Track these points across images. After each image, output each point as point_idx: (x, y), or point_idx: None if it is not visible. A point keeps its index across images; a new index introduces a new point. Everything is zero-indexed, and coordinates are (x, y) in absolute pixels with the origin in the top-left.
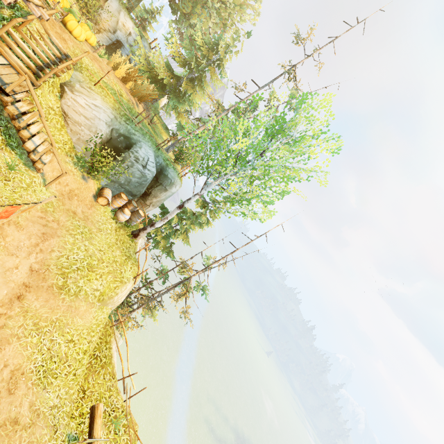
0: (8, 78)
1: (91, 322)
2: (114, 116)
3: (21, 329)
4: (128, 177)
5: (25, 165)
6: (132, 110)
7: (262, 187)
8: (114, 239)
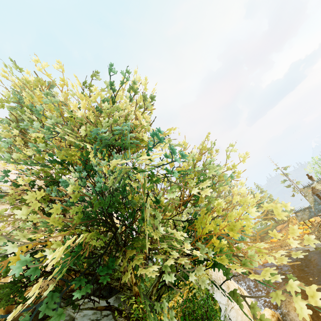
0: None
1: None
2: None
3: None
4: None
5: None
6: None
7: None
8: None
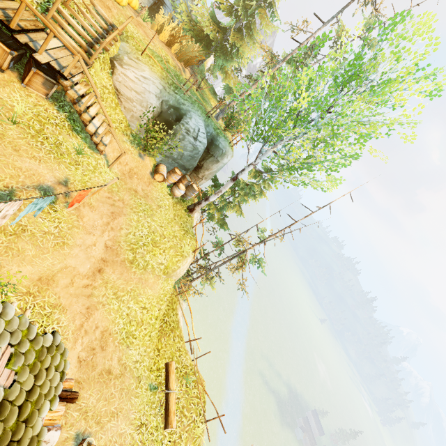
0: (65, 61)
1: (159, 293)
2: (162, 86)
3: (104, 297)
4: (181, 151)
5: (90, 148)
6: (179, 77)
7: (328, 151)
8: (172, 215)
